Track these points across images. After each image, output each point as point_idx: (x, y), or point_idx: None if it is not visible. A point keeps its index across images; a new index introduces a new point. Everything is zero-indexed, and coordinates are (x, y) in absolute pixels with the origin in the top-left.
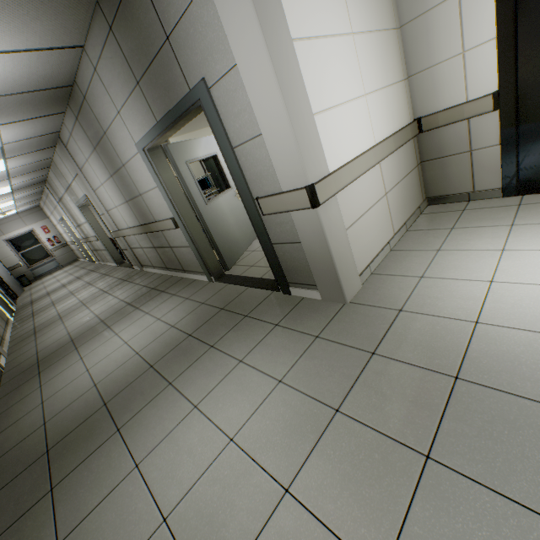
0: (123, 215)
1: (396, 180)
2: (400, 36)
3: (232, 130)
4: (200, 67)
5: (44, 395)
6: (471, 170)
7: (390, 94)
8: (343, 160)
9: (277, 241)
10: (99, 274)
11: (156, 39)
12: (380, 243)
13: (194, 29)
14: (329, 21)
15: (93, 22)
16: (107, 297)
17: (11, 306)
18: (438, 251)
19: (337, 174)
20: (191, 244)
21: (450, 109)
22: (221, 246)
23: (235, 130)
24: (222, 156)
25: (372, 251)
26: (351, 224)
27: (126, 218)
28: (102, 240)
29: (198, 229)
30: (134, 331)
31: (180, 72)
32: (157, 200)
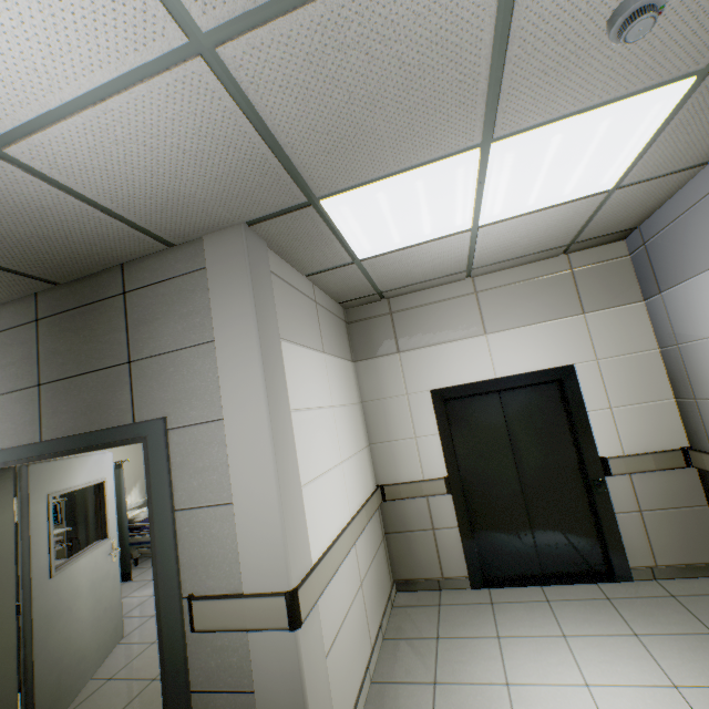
0: None
1: (369, 560)
2: (362, 409)
3: (184, 486)
4: (165, 404)
5: None
6: (437, 551)
7: (359, 460)
8: (324, 542)
9: (203, 686)
10: None
11: (110, 356)
12: (359, 670)
13: (177, 368)
14: (317, 395)
15: (9, 303)
16: None
17: None
18: (435, 683)
19: (320, 566)
20: None
21: (410, 483)
22: (43, 678)
23: (190, 487)
24: (112, 483)
25: (352, 691)
26: (330, 646)
27: None
28: None
29: (7, 639)
30: None
31: (128, 397)
32: None
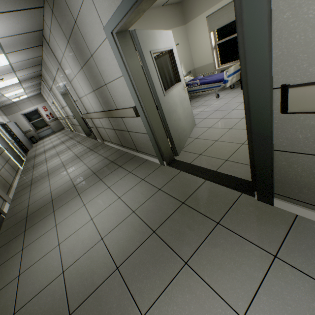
0: (91, 102)
1: None
2: None
3: None
4: None
5: (22, 264)
6: None
7: None
8: None
9: (285, 148)
10: (75, 141)
11: None
12: None
13: None
14: None
15: None
16: (79, 162)
17: (22, 158)
18: None
19: None
20: (149, 132)
21: None
22: (173, 135)
23: None
24: (175, 51)
25: None
26: None
27: (93, 105)
28: (77, 118)
29: (157, 119)
30: (98, 206)
31: None
32: (120, 89)
